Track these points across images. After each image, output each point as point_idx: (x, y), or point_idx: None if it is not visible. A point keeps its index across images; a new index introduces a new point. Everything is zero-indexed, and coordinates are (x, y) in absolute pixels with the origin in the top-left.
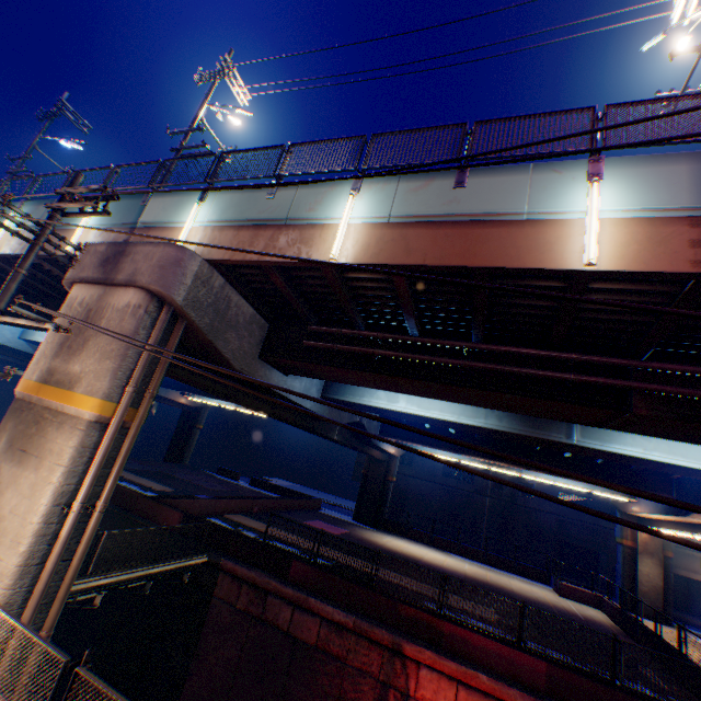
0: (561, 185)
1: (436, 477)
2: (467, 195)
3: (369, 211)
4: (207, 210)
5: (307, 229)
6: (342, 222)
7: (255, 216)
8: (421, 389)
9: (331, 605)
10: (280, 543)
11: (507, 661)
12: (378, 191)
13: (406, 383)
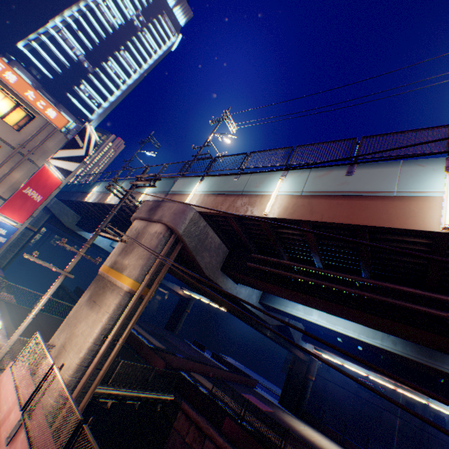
0: (423, 174)
1: (349, 386)
2: (353, 179)
3: (290, 188)
4: (203, 186)
5: (253, 197)
6: (273, 194)
7: (226, 189)
8: (323, 306)
9: None
10: (221, 403)
11: None
12: (296, 176)
13: (313, 300)
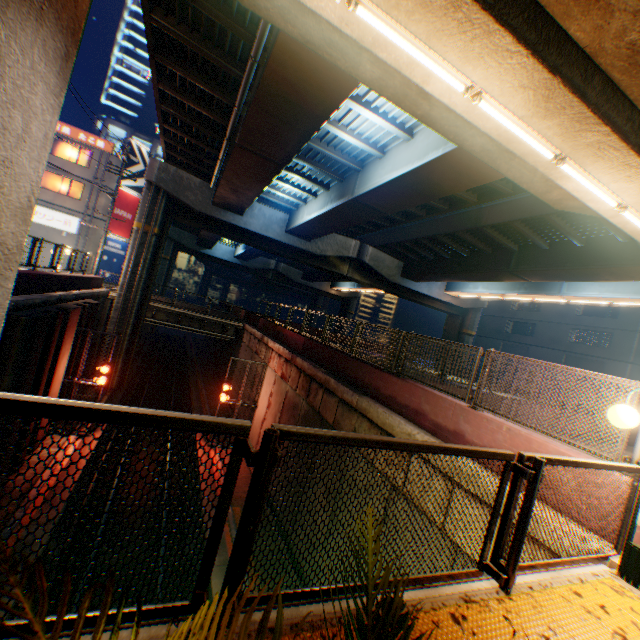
0: None
1: (559, 344)
2: None
3: None
4: None
5: None
6: None
7: None
8: (240, 188)
9: (259, 332)
10: None
11: (295, 342)
12: None
13: (232, 187)
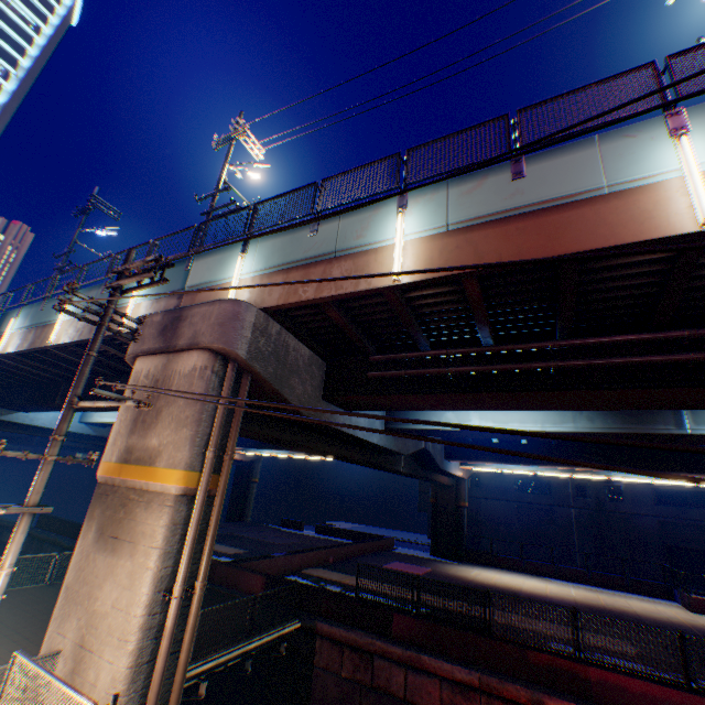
0: (639, 149)
1: (509, 494)
2: (529, 184)
3: (423, 225)
4: (251, 261)
5: (359, 257)
6: (396, 242)
7: (302, 255)
8: (504, 401)
9: (448, 661)
10: (368, 594)
11: None
12: (427, 202)
13: (488, 398)
